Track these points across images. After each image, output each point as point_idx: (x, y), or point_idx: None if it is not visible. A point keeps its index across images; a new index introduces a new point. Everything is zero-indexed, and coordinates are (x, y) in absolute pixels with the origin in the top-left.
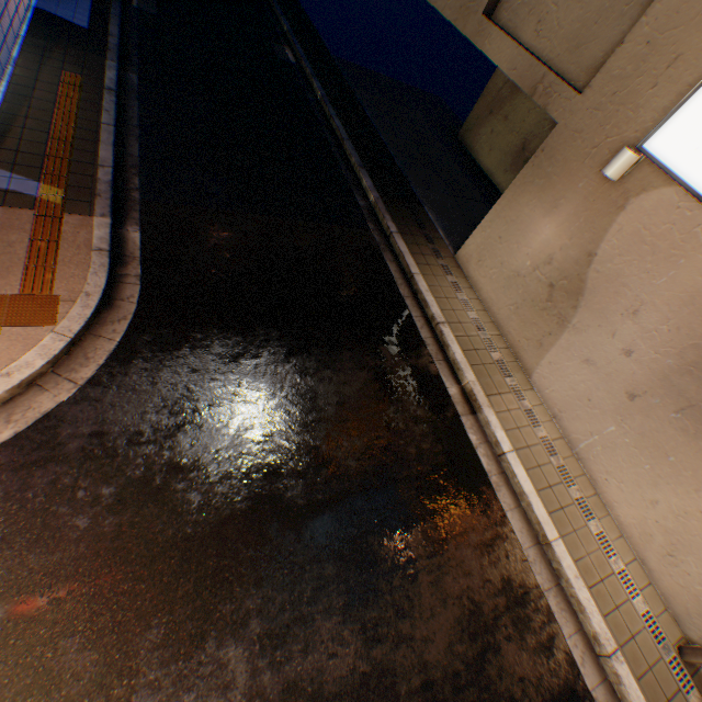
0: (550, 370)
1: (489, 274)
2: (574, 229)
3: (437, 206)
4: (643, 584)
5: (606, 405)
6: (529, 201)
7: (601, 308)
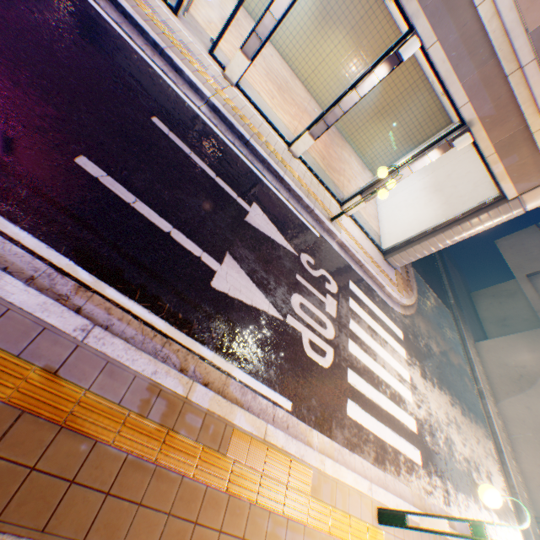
0: (508, 404)
1: (490, 357)
2: (538, 362)
3: (467, 319)
4: (525, 491)
5: (530, 425)
6: (521, 343)
7: (539, 392)
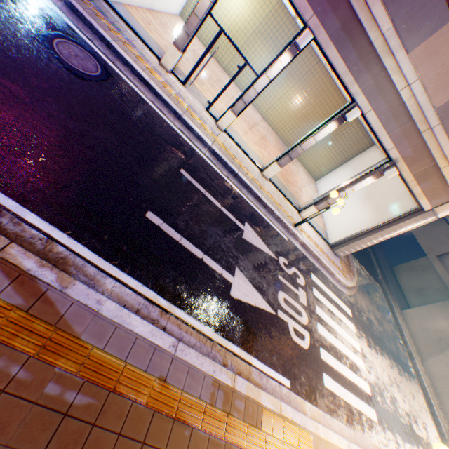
0: (431, 362)
1: (414, 323)
2: None
3: (392, 290)
4: None
5: None
6: (438, 311)
7: None
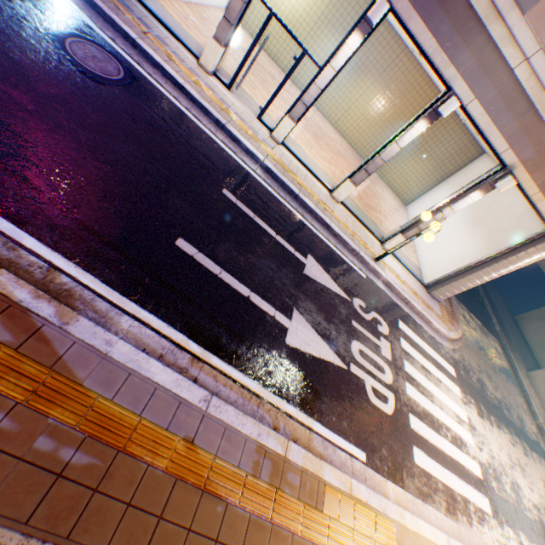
0: None
1: None
2: None
3: (515, 345)
4: None
5: None
6: None
7: None
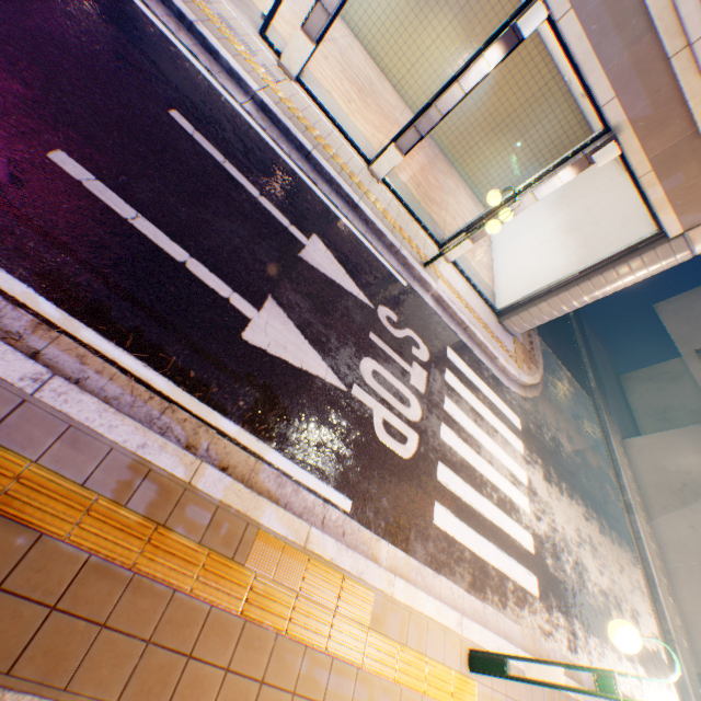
0: (665, 522)
1: (643, 460)
2: None
3: (613, 408)
4: (685, 639)
5: (694, 550)
6: (686, 441)
7: None
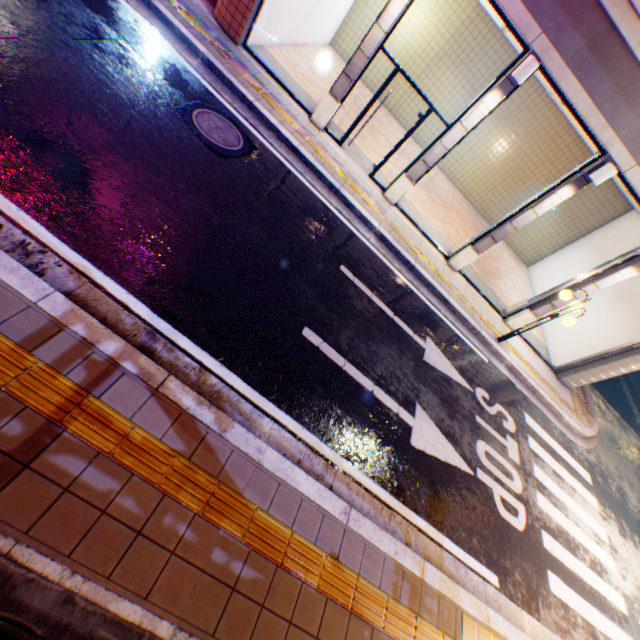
0: None
1: None
2: None
3: None
4: None
5: None
6: None
7: None
